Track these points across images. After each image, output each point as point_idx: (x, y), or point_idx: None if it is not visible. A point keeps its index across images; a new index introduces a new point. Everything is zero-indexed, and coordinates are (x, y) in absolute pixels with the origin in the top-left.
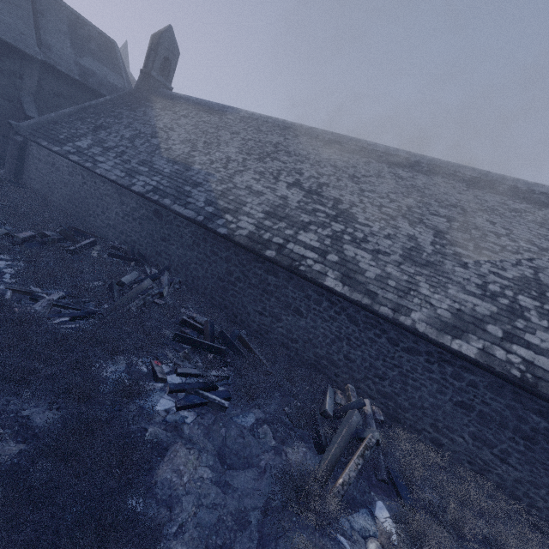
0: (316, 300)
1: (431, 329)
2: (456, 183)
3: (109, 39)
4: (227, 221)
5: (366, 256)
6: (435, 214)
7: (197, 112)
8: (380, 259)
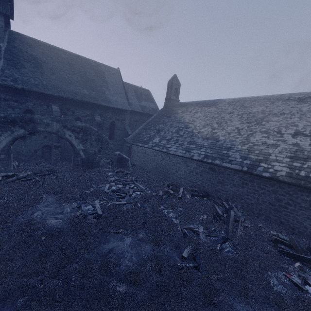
0: None
1: None
2: None
3: (146, 90)
4: (265, 168)
5: None
6: None
7: (201, 108)
8: None
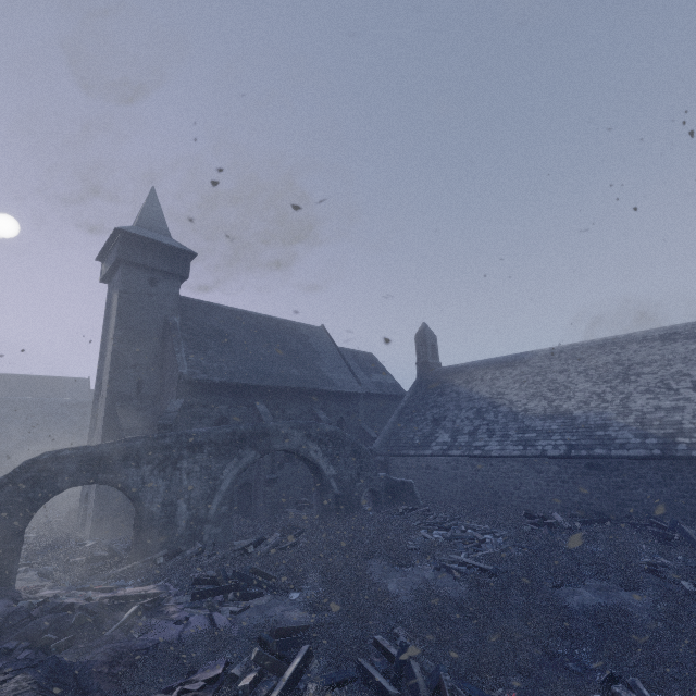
0: None
1: None
2: None
3: (368, 354)
4: (688, 444)
5: None
6: None
7: (500, 371)
8: None
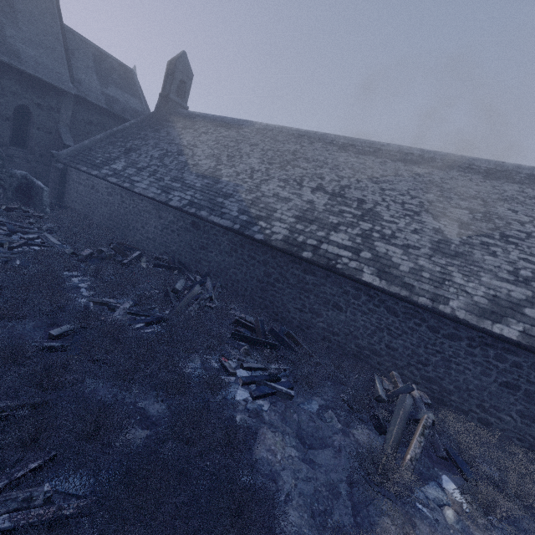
0: (354, 295)
1: (470, 316)
2: (472, 175)
3: (127, 68)
4: (262, 228)
5: (397, 251)
6: (456, 206)
7: (216, 128)
8: (411, 253)
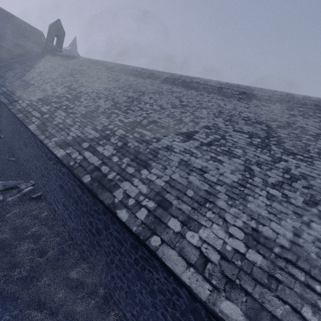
0: (30, 137)
1: (54, 145)
2: (156, 81)
3: (38, 30)
4: (18, 103)
5: (63, 114)
6: (125, 95)
7: (59, 60)
8: (69, 116)
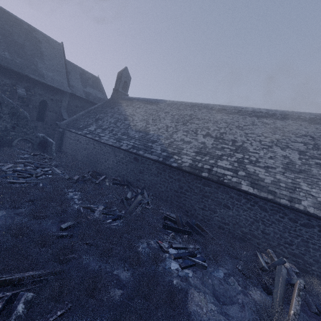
0: (237, 199)
1: (317, 211)
2: (301, 122)
3: (96, 77)
4: (176, 159)
5: (261, 170)
6: (295, 141)
7: (144, 105)
8: (270, 171)
